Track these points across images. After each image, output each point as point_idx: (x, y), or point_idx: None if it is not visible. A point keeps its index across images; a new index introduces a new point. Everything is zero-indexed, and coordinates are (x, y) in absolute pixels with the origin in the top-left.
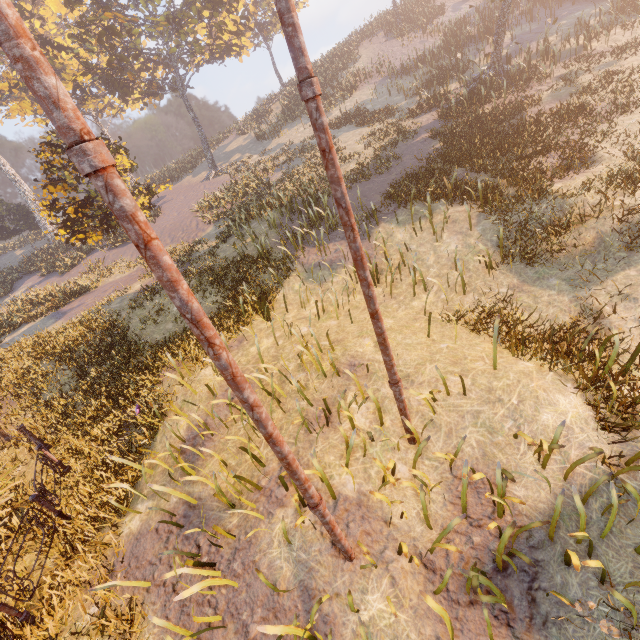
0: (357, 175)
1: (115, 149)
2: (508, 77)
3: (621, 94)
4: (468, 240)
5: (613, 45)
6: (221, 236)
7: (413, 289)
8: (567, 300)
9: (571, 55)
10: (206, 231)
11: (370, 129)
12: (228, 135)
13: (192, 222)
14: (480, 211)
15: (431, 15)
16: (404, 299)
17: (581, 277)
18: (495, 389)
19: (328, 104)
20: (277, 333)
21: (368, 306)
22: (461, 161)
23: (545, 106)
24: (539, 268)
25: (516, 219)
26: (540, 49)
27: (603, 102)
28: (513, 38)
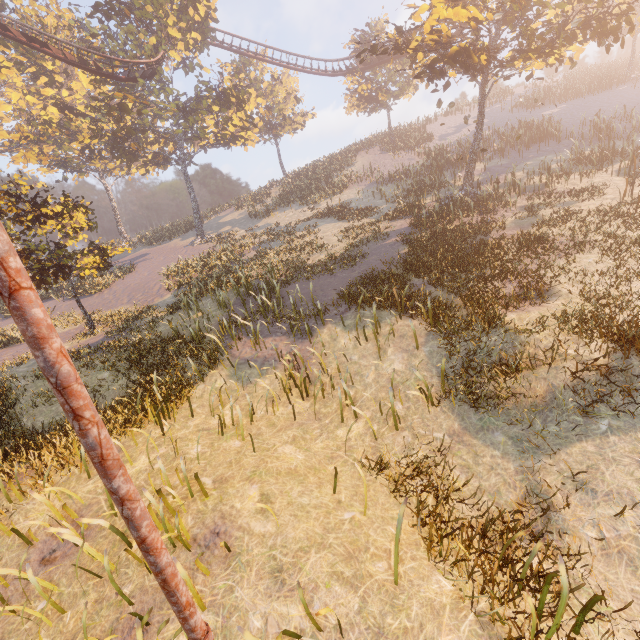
0: (322, 267)
1: (75, 207)
2: (477, 200)
3: (579, 232)
4: (413, 361)
5: (572, 188)
6: (170, 307)
7: (340, 413)
8: (512, 468)
9: (535, 190)
10: (163, 297)
11: (349, 224)
12: (227, 208)
13: (156, 285)
14: (429, 329)
15: (420, 140)
16: (330, 423)
17: (529, 441)
18: (386, 633)
19: (319, 196)
20: (162, 449)
21: (129, 529)
22: (421, 271)
23: (508, 231)
24: (484, 414)
25: (465, 346)
26: (507, 181)
27: (562, 237)
28: (486, 168)
